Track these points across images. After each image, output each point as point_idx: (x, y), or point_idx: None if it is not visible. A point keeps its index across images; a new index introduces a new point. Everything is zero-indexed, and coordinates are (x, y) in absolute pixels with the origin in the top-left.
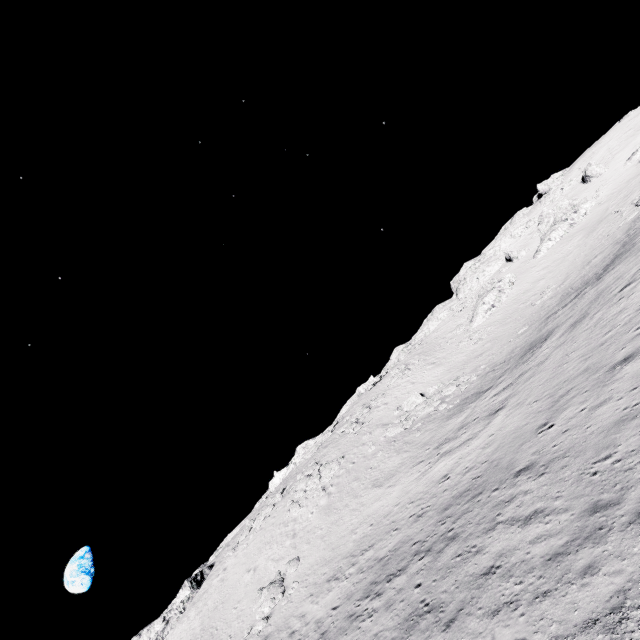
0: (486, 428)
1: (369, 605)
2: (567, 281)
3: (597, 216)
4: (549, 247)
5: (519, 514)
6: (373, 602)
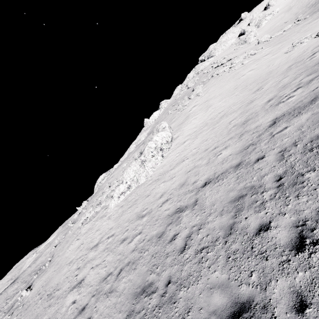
0: None
1: None
2: (300, 11)
3: (286, 9)
4: (266, 23)
5: None
6: None
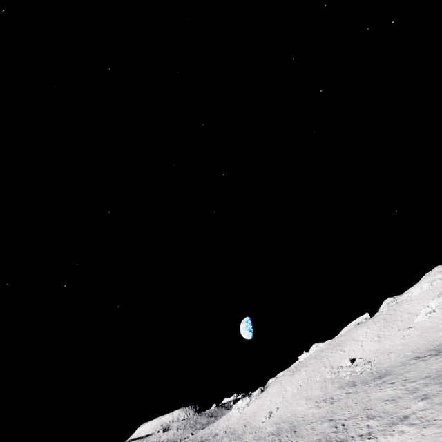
0: (323, 408)
1: (266, 437)
2: None
3: None
4: None
5: (281, 440)
6: (267, 437)
